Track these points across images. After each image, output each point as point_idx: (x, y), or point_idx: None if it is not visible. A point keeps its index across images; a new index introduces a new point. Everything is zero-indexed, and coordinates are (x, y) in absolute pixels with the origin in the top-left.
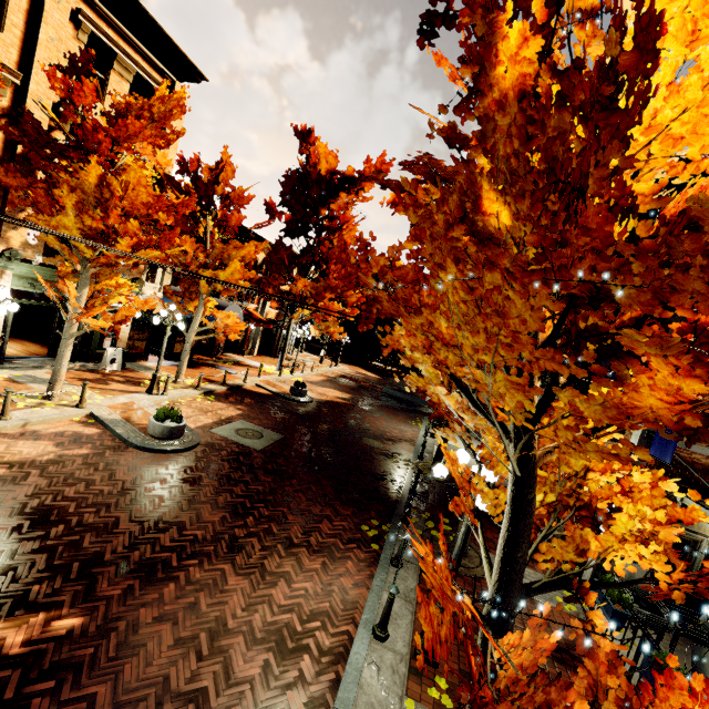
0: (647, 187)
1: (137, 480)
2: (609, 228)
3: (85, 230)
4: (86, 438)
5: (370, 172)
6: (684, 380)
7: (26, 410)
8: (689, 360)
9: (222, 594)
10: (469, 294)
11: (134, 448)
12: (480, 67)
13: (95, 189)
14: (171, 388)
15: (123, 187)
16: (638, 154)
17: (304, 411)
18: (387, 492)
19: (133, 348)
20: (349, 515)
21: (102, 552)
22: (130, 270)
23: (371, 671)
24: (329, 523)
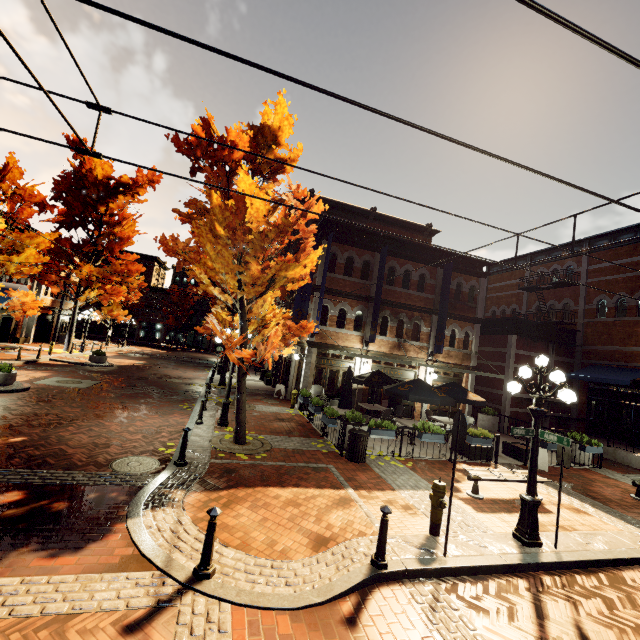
0: (255, 227)
1: None
2: (243, 236)
3: None
4: None
5: (143, 180)
6: (258, 266)
7: None
8: (257, 262)
9: (104, 426)
10: (215, 252)
11: None
12: (210, 198)
13: None
14: None
15: None
16: (250, 219)
17: (109, 371)
18: (191, 395)
19: None
20: (169, 403)
21: (9, 424)
22: None
23: (197, 429)
24: (157, 406)
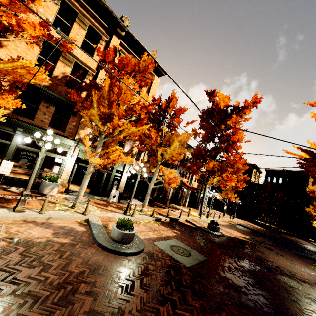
0: None
1: (82, 274)
2: None
3: (101, 115)
4: (74, 232)
5: (248, 104)
6: None
7: (56, 211)
8: None
9: None
10: None
11: (97, 245)
12: None
13: (107, 94)
14: (137, 213)
15: (119, 91)
16: None
17: (219, 241)
18: None
19: (126, 193)
20: None
21: None
22: (128, 153)
23: None
24: None
